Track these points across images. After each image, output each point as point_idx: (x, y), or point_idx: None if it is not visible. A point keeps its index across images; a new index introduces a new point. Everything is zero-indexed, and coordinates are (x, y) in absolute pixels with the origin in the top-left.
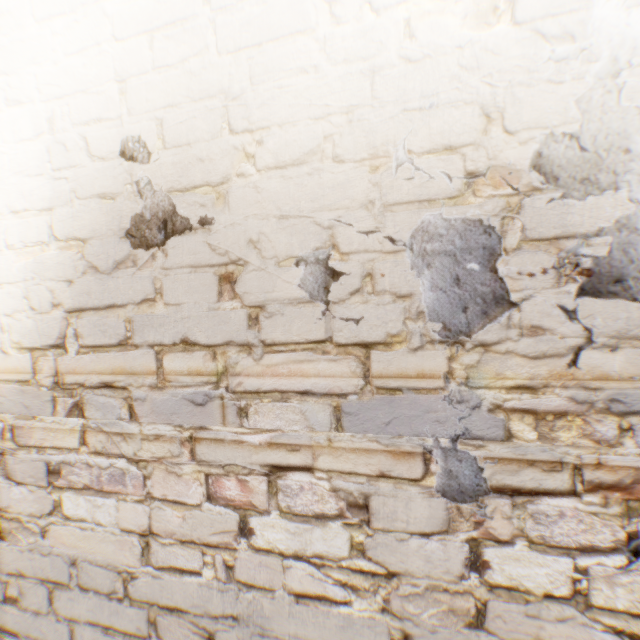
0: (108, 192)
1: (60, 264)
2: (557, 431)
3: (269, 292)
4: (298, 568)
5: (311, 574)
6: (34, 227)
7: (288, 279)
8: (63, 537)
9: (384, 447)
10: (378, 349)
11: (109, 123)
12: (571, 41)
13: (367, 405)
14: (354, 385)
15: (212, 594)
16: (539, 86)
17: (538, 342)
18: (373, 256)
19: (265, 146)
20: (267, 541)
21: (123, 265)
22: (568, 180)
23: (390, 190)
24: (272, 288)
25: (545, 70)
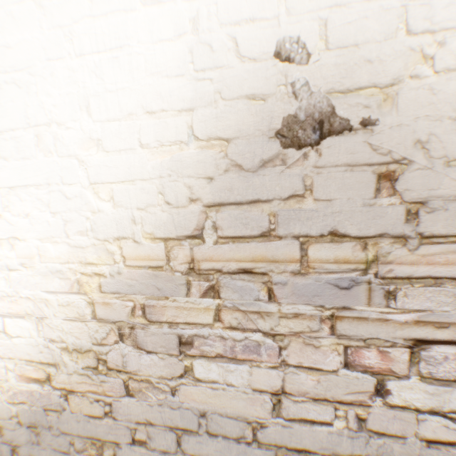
0: (257, 93)
1: (199, 162)
2: None
3: (432, 189)
4: (432, 421)
5: (444, 425)
6: (170, 127)
7: (455, 177)
8: (192, 395)
9: None
10: None
11: (263, 23)
12: None
13: None
14: None
15: (341, 440)
16: None
17: None
18: None
19: (446, 48)
20: (403, 400)
21: (270, 163)
22: None
23: None
24: (436, 186)
25: None
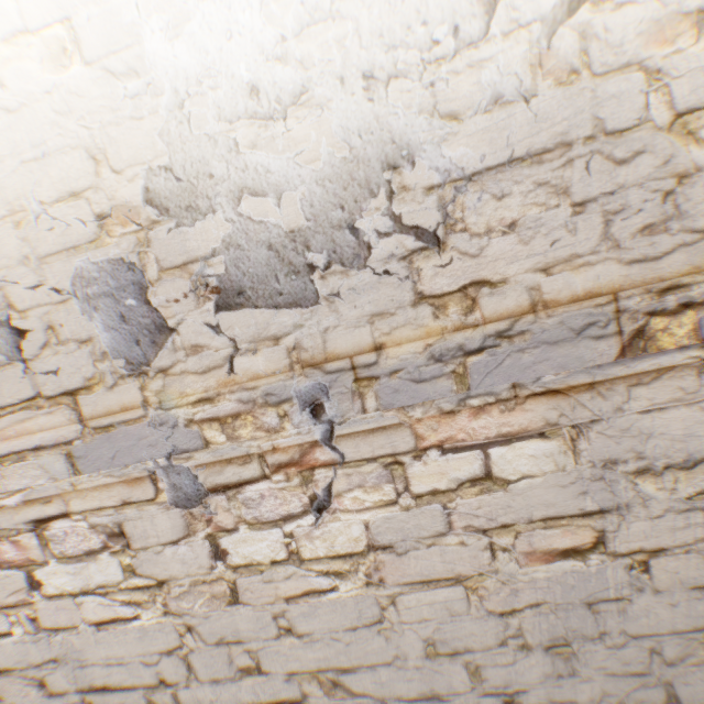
0: None
1: None
2: (239, 430)
3: None
4: (90, 602)
5: (102, 603)
6: None
7: None
8: None
9: (119, 479)
10: (83, 394)
11: None
12: (138, 76)
13: (92, 446)
14: (76, 431)
15: (30, 647)
16: (127, 124)
17: (202, 358)
18: (48, 309)
19: None
20: (57, 587)
21: None
22: (177, 209)
23: (40, 243)
24: None
25: (126, 107)
